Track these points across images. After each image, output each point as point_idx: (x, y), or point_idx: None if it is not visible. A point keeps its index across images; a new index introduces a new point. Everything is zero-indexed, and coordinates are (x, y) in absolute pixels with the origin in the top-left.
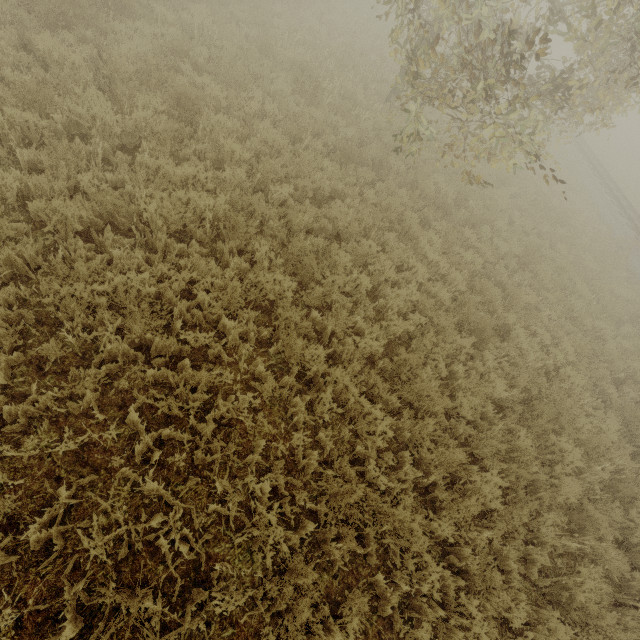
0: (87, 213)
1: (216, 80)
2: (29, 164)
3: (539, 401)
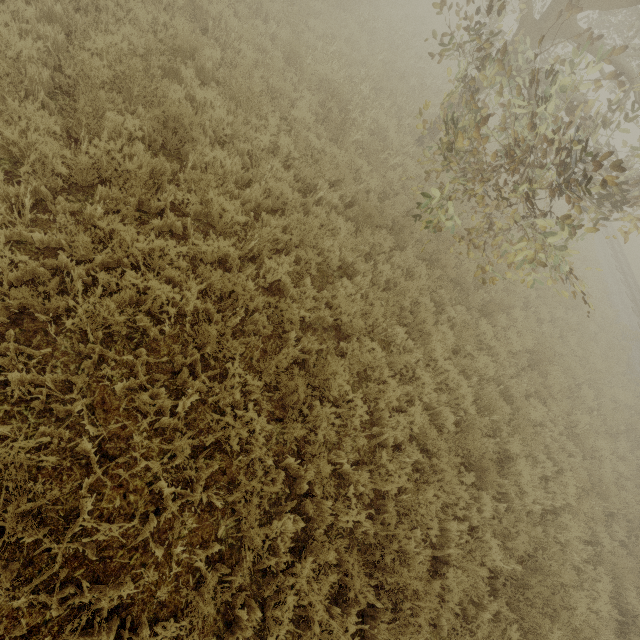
0: None
1: (224, 93)
2: None
3: (532, 560)
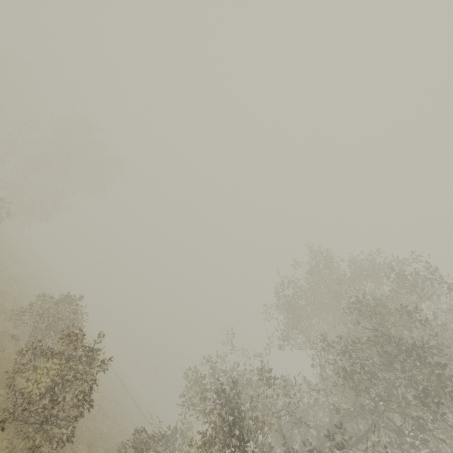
0: None
1: None
2: None
3: None
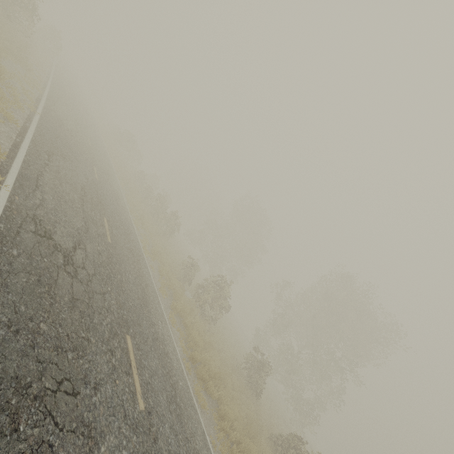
0: None
1: None
2: None
3: None
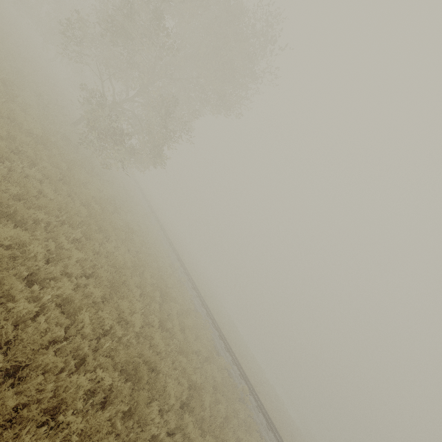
0: None
1: None
2: None
3: None
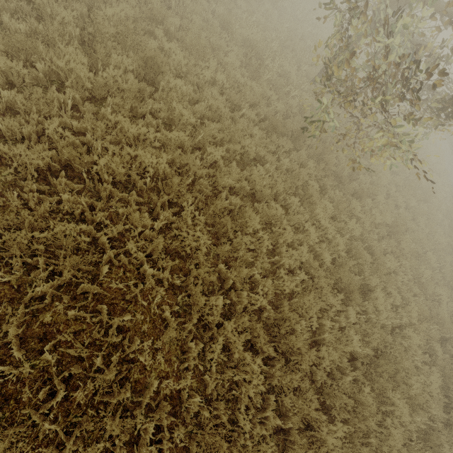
0: (46, 158)
1: (182, 46)
2: (8, 104)
3: (383, 354)
